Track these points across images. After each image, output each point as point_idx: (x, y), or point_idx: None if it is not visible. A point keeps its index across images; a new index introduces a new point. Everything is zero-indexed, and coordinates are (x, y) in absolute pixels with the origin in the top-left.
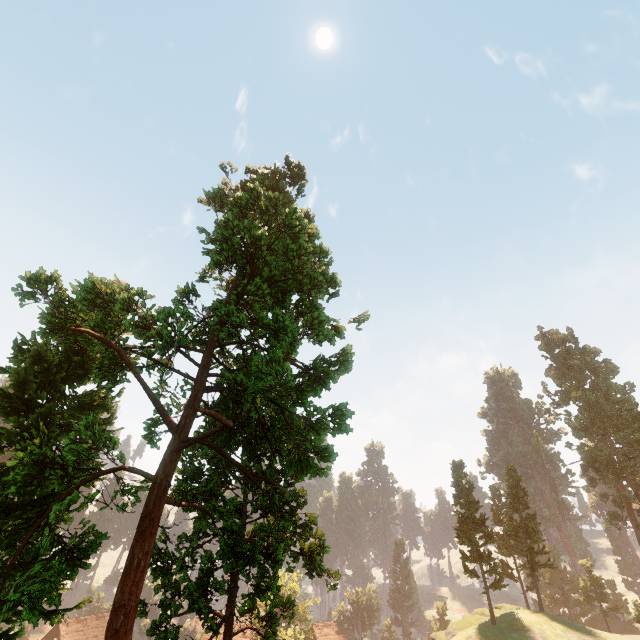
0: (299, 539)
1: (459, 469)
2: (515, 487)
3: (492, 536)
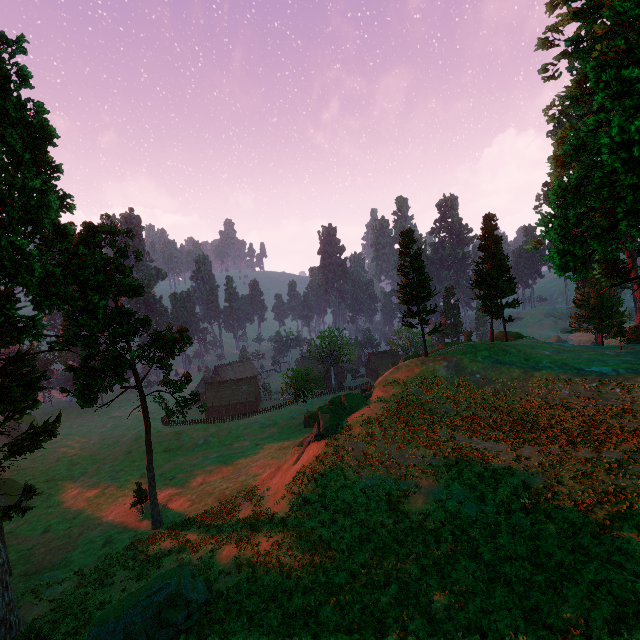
0: (187, 341)
1: (408, 239)
2: (487, 239)
3: (429, 295)
